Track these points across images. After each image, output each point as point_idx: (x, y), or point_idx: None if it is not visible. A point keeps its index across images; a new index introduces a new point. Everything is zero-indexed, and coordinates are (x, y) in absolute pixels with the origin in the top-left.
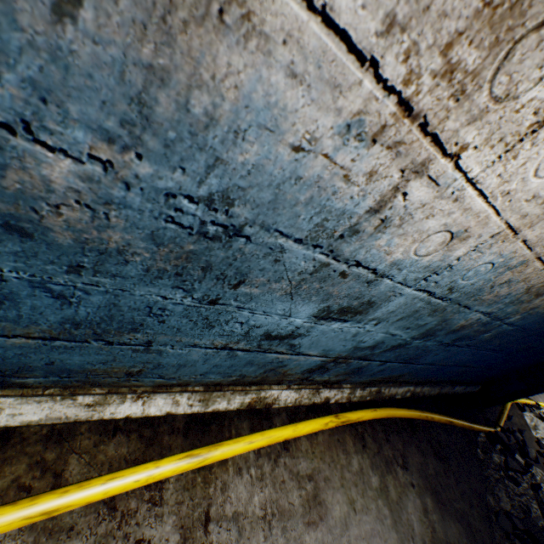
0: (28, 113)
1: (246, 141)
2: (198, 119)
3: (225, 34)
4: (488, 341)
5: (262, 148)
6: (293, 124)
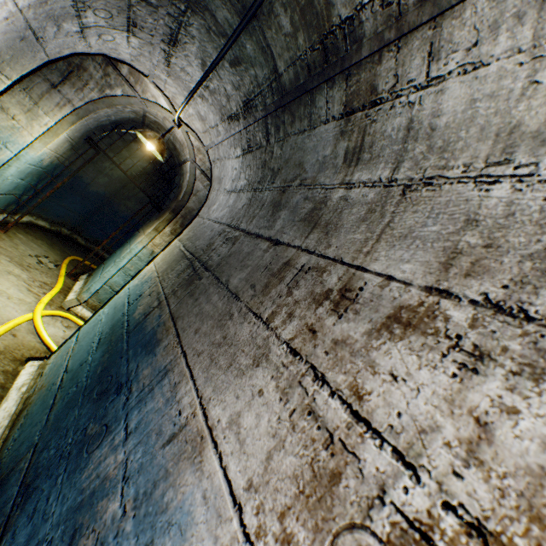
0: (132, 474)
1: (170, 533)
2: (164, 504)
3: (193, 465)
4: None
5: (172, 545)
6: (193, 534)
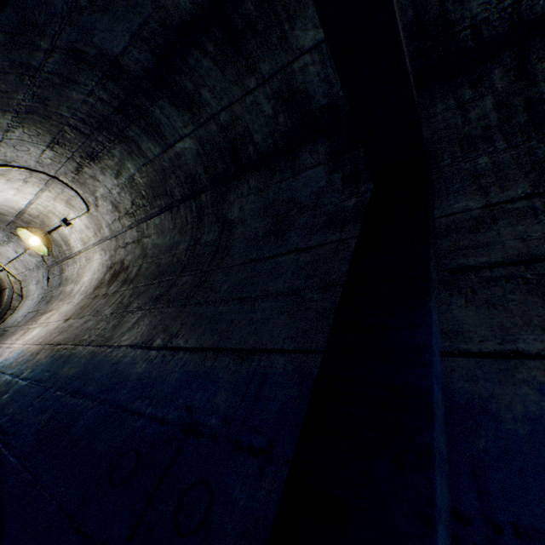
0: None
1: None
2: None
3: None
4: (5, 407)
5: None
6: None
